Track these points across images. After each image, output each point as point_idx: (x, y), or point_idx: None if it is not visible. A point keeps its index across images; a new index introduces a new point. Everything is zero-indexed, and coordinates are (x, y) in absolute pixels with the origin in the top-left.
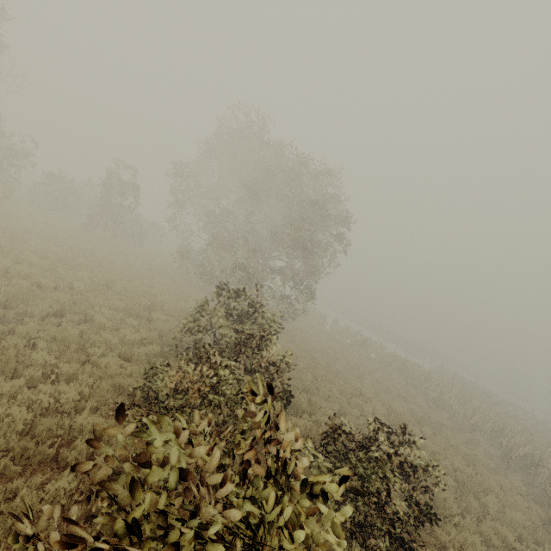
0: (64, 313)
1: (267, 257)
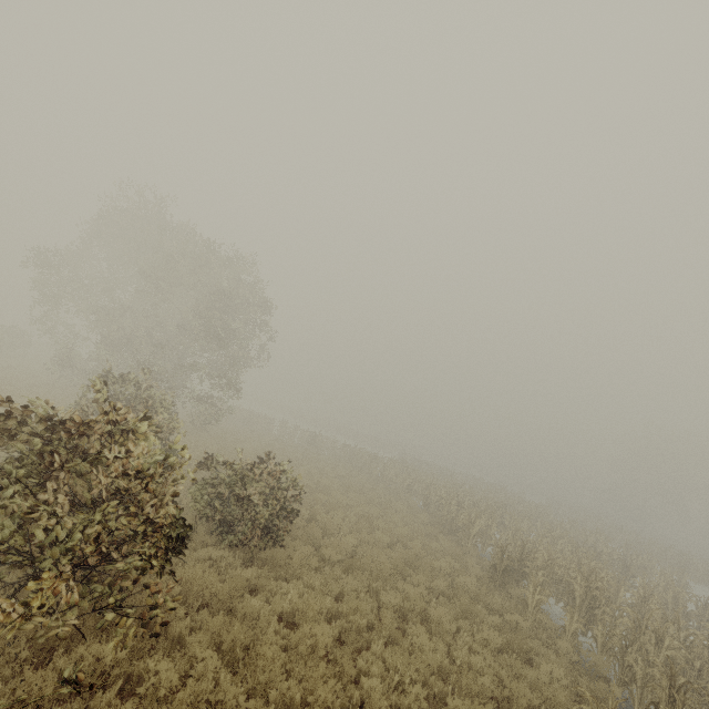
0: None
1: (182, 355)
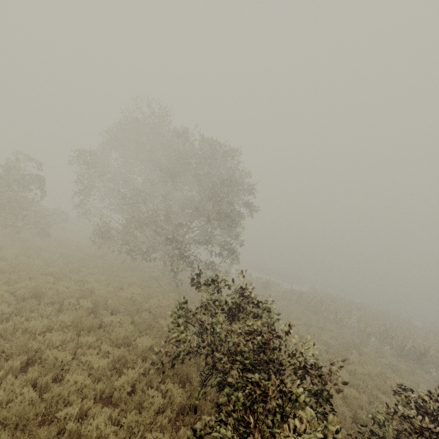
0: None
1: (186, 230)
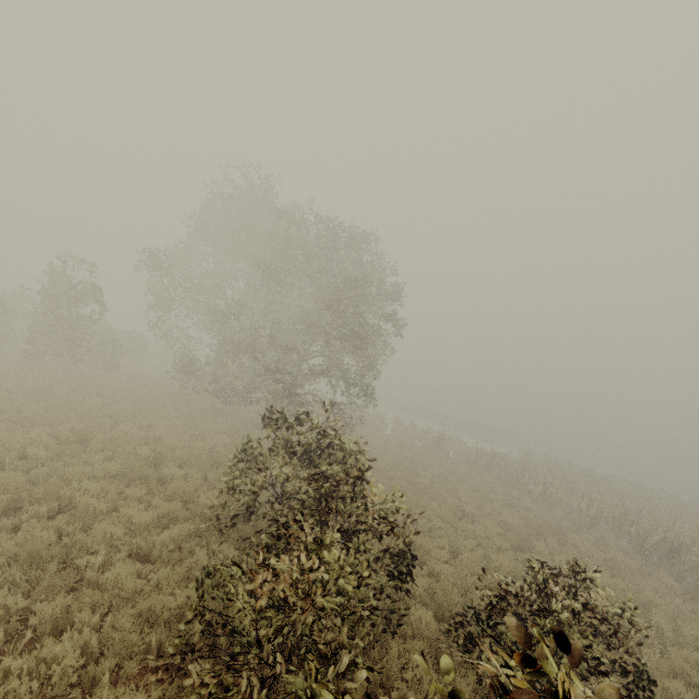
0: (19, 505)
1: (302, 356)
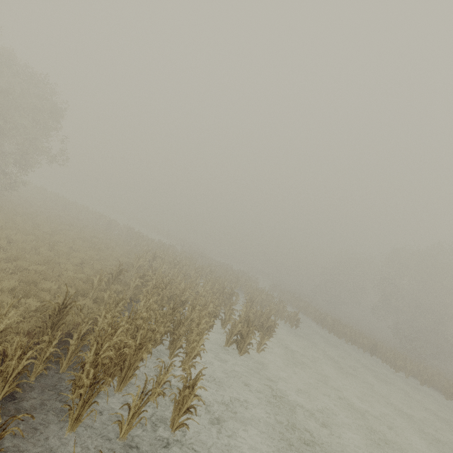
0: None
1: None
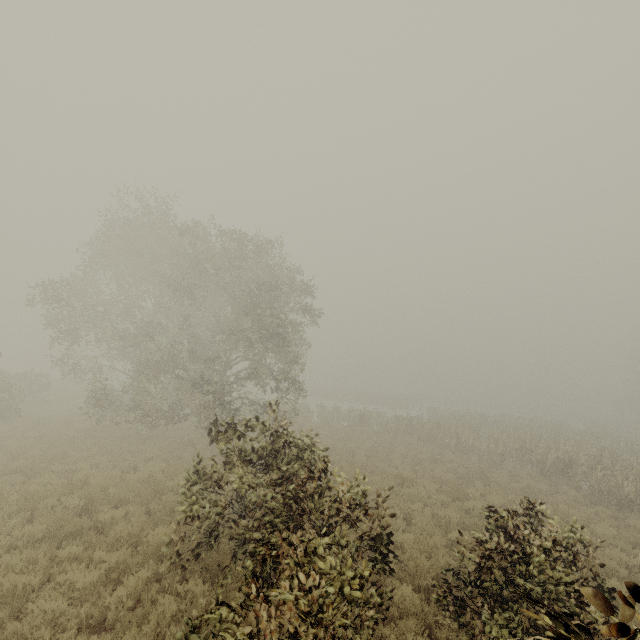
0: None
1: (225, 364)
